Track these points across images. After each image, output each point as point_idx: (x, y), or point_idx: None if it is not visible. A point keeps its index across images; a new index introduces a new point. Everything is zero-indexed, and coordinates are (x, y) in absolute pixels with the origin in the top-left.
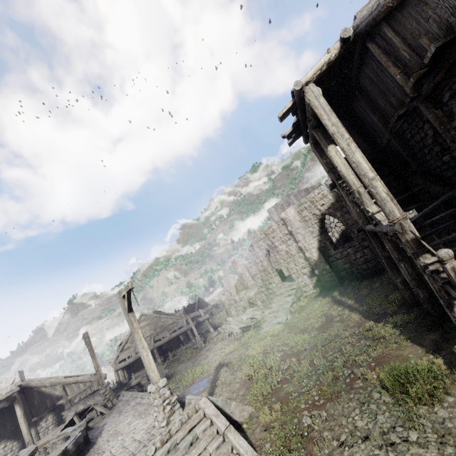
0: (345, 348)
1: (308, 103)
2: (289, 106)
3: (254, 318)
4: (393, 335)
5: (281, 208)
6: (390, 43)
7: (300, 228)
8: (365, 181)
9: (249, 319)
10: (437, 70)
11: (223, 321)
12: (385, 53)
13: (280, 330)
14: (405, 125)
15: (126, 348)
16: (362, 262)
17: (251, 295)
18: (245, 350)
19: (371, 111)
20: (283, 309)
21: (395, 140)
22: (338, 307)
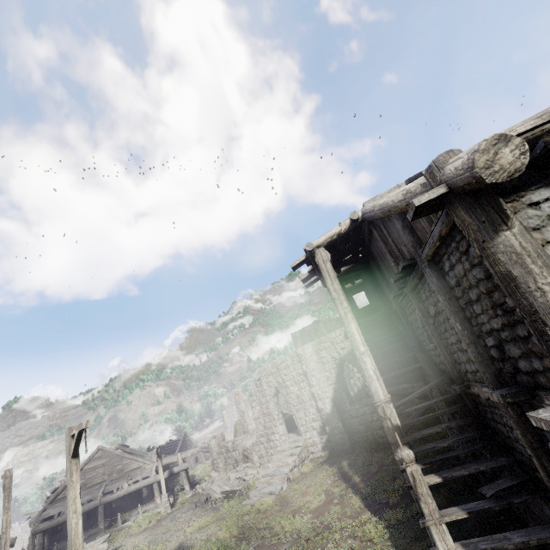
0: (329, 548)
1: (318, 264)
2: (302, 260)
3: (244, 480)
4: (382, 538)
5: (307, 334)
6: (386, 236)
7: (316, 370)
8: (357, 353)
9: (238, 480)
10: (412, 275)
11: (206, 476)
12: (384, 241)
13: (269, 504)
14: (404, 302)
15: (61, 497)
16: (378, 426)
17: (248, 445)
18: (218, 528)
19: (380, 278)
20: (280, 473)
21: (399, 310)
22: (343, 483)
